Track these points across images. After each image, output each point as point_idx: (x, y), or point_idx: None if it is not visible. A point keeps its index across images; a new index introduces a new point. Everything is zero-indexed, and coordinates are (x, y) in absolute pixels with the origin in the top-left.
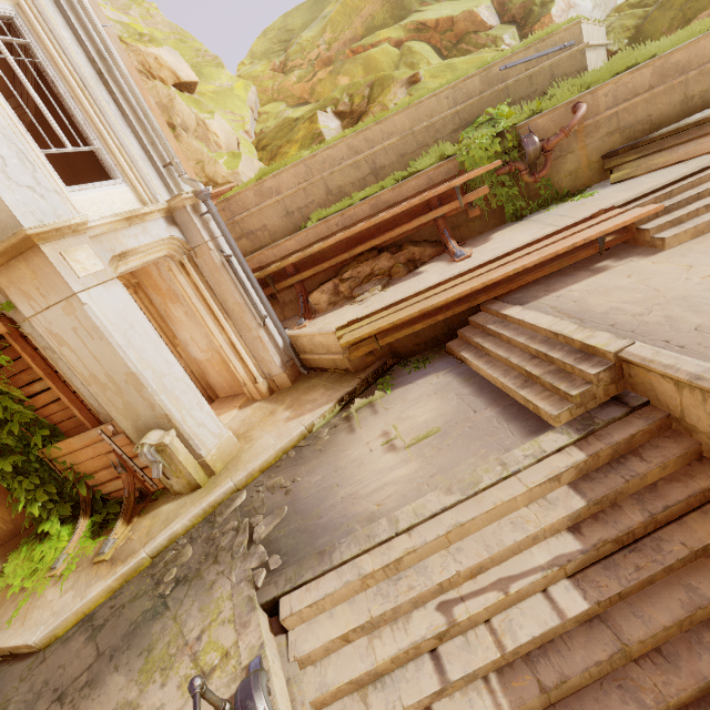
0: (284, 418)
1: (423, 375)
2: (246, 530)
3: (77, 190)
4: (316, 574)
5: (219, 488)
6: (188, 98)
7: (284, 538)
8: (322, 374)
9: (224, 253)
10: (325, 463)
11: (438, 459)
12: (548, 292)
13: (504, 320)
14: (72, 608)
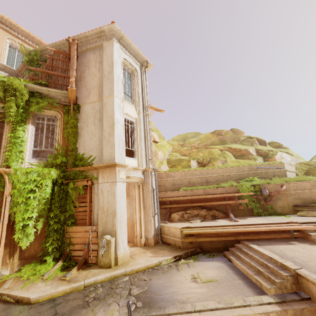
0: (149, 255)
1: (211, 260)
2: (128, 289)
3: (127, 157)
4: (157, 313)
5: (119, 270)
6: (155, 144)
7: (144, 298)
8: (167, 245)
9: (153, 188)
10: (165, 277)
11: (215, 290)
12: (269, 244)
13: (249, 248)
14: (50, 291)
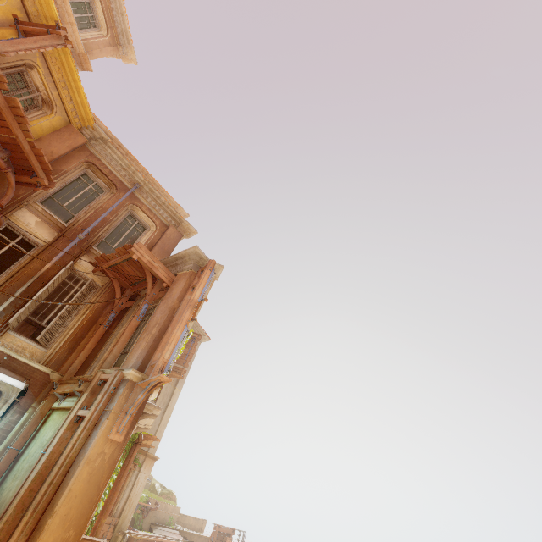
0: None
1: None
2: None
3: None
4: None
5: None
6: None
7: None
8: None
9: None
10: None
11: None
12: None
13: None
14: None
